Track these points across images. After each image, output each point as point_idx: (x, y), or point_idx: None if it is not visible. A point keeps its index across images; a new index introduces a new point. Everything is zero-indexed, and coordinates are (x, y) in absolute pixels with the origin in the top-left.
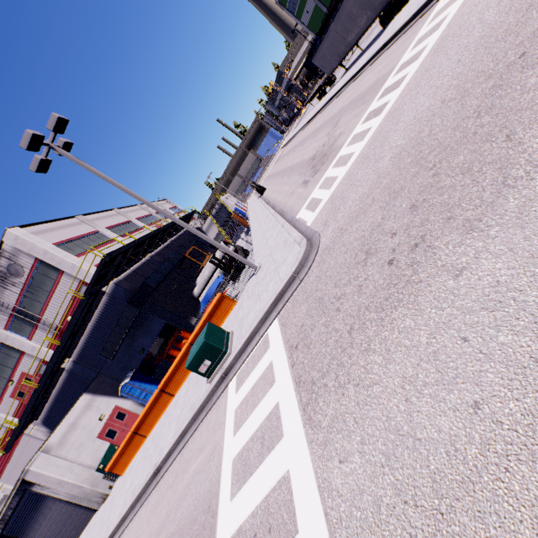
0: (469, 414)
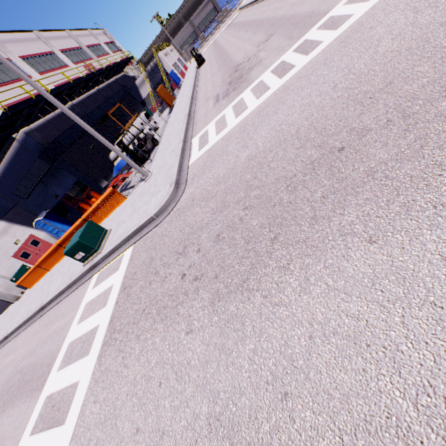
0: (134, 432)
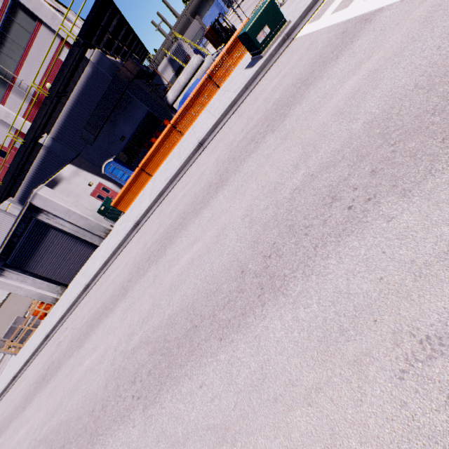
0: None
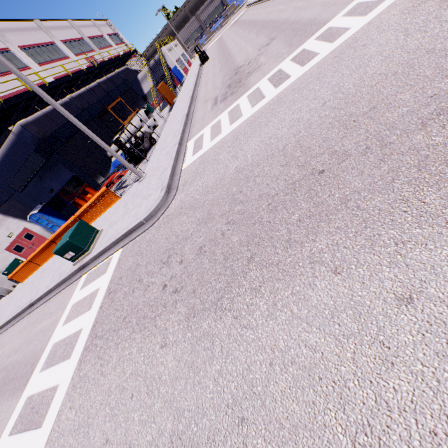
0: (103, 442)
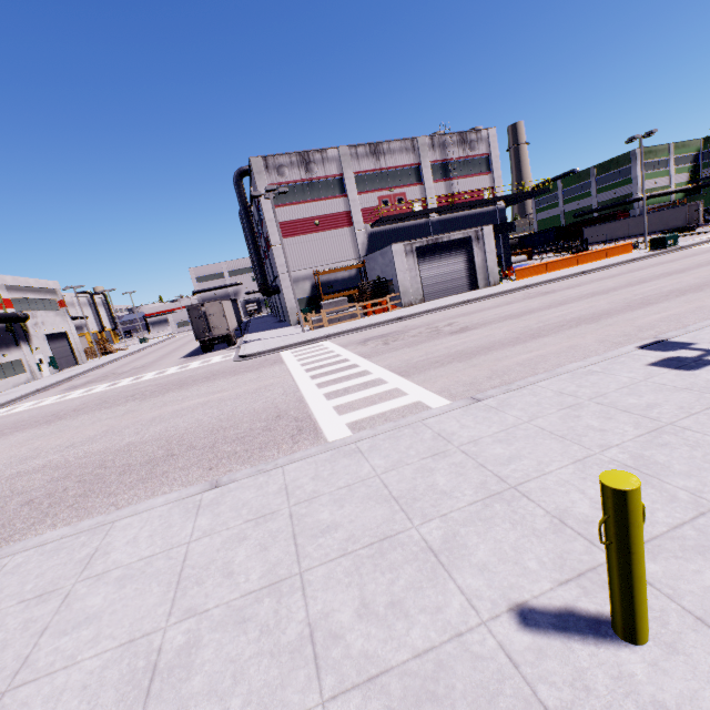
0: None
